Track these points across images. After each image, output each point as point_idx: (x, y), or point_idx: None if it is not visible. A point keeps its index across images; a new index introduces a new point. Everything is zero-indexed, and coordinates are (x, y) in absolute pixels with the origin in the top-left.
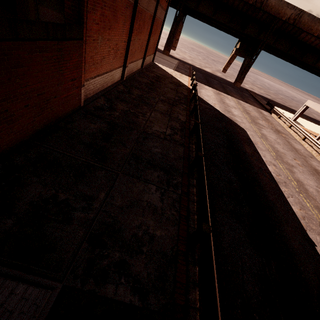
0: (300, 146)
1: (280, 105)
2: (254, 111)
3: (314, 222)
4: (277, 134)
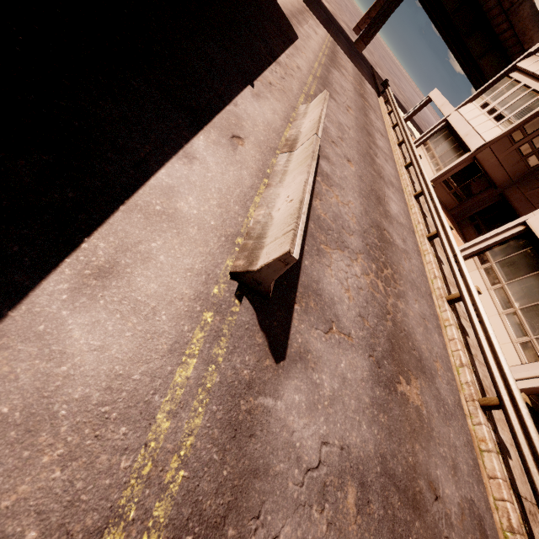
0: (381, 125)
1: (411, 118)
2: (349, 67)
3: (285, 98)
4: (356, 93)
